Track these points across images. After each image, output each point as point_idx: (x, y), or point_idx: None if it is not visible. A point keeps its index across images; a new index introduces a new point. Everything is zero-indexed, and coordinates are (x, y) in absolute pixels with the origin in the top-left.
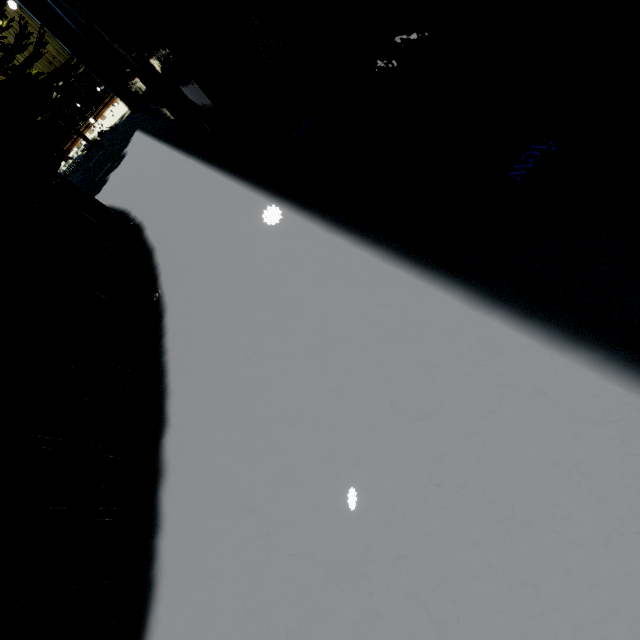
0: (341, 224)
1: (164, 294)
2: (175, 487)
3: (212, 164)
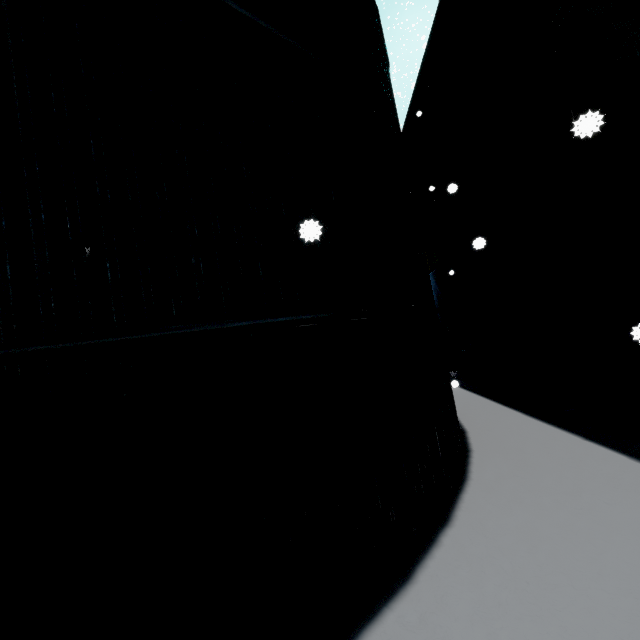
0: (588, 438)
1: (466, 428)
2: (477, 467)
3: (502, 403)
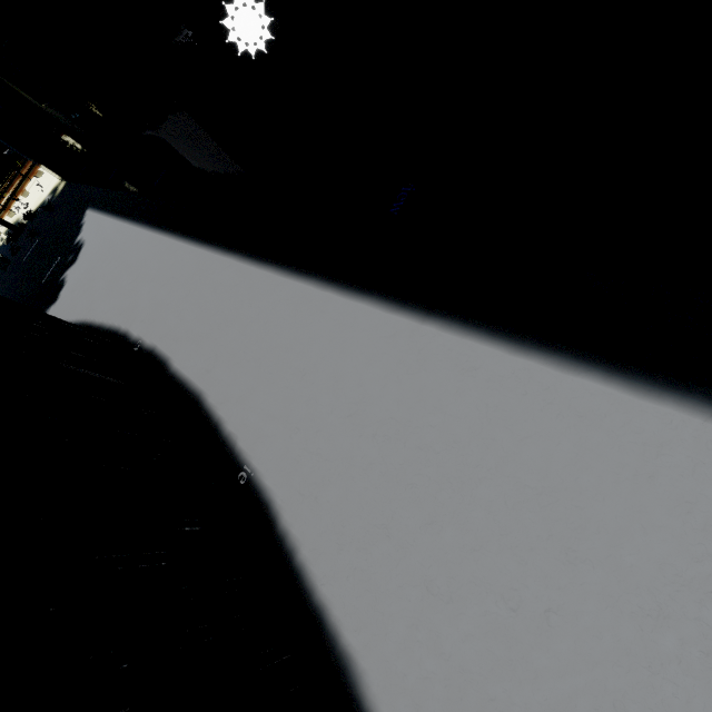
0: (575, 355)
1: (258, 474)
2: None
3: (252, 257)
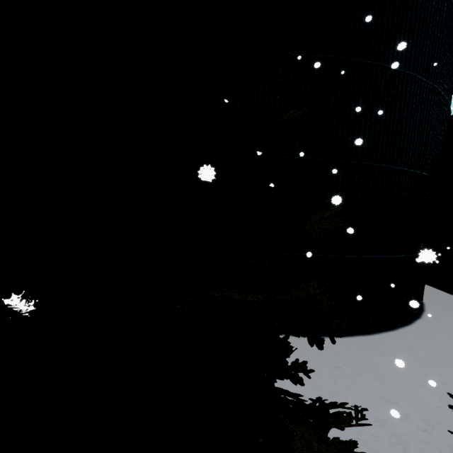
0: (452, 294)
1: None
2: None
3: None
